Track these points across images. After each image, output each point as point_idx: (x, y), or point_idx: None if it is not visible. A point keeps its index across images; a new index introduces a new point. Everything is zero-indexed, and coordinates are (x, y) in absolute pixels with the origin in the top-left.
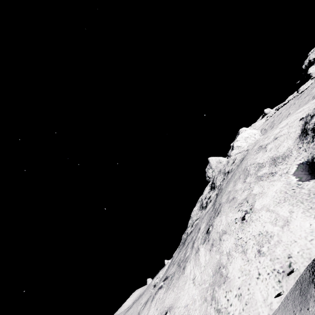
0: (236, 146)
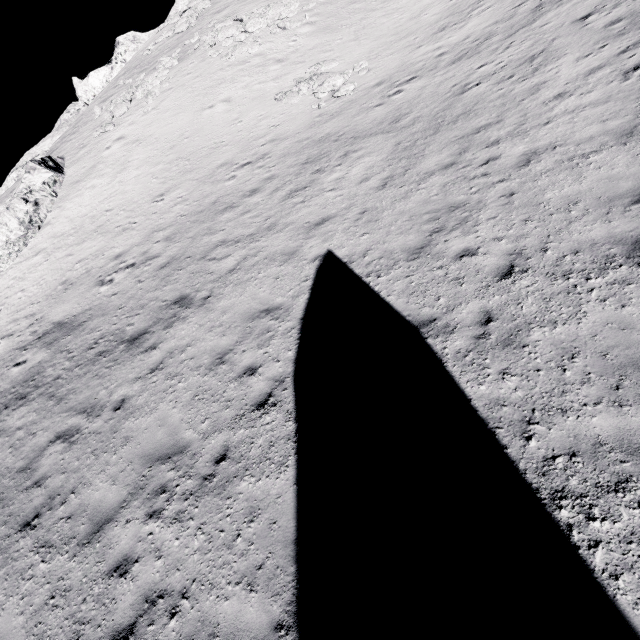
0: (79, 95)
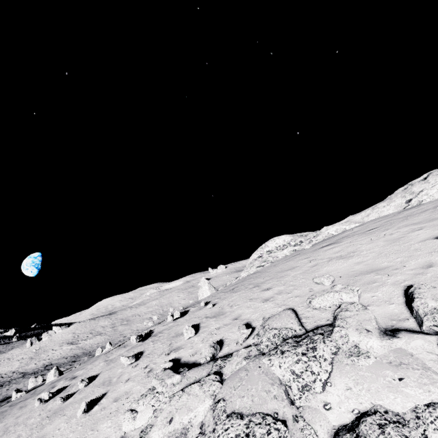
0: None
